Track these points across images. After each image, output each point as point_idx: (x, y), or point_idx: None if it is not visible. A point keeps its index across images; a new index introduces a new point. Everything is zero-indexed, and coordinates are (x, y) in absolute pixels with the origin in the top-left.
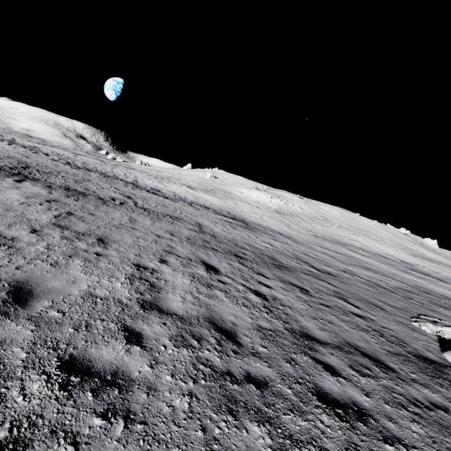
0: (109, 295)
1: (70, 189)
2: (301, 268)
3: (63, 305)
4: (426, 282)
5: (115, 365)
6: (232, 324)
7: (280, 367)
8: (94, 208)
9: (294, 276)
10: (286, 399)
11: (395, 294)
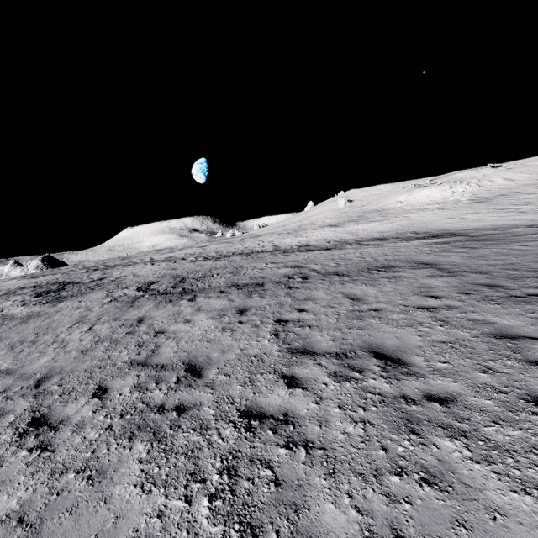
0: None
1: (240, 286)
2: None
3: None
4: None
5: None
6: None
7: None
8: (292, 300)
9: None
10: None
11: None
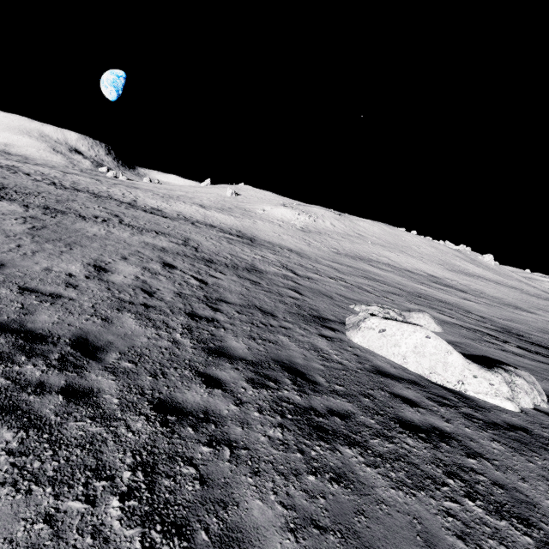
0: (63, 271)
1: (49, 208)
2: (278, 272)
3: (26, 271)
4: (436, 291)
5: (54, 292)
6: (157, 290)
7: (174, 305)
8: (71, 224)
9: (259, 276)
10: (162, 312)
11: (371, 293)
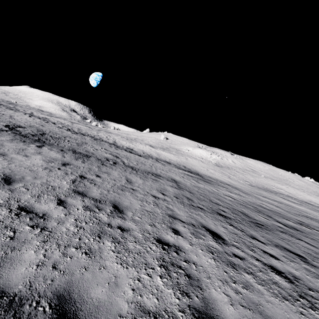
0: (160, 306)
1: (76, 152)
2: (272, 224)
3: None
4: None
5: None
6: None
7: None
8: (98, 170)
9: (278, 237)
10: None
11: None
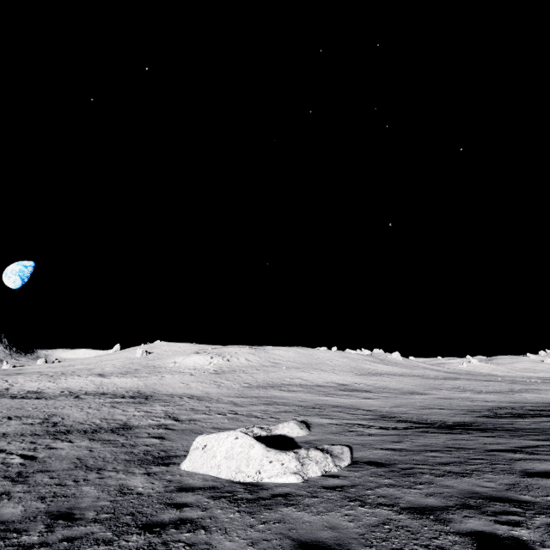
0: None
1: None
2: (153, 423)
3: None
4: (339, 398)
5: None
6: None
7: None
8: None
9: (123, 433)
10: None
11: (257, 418)
